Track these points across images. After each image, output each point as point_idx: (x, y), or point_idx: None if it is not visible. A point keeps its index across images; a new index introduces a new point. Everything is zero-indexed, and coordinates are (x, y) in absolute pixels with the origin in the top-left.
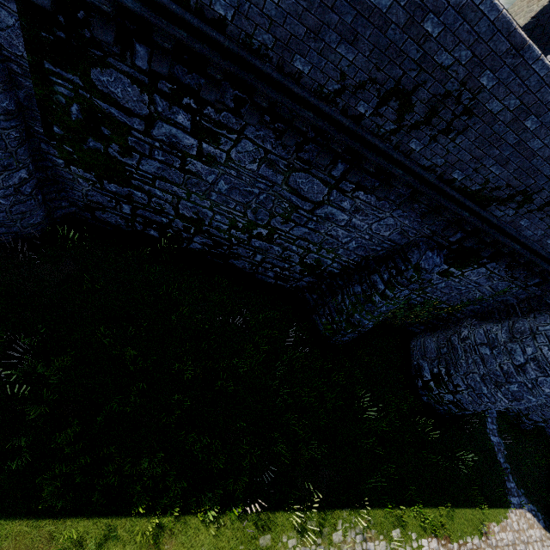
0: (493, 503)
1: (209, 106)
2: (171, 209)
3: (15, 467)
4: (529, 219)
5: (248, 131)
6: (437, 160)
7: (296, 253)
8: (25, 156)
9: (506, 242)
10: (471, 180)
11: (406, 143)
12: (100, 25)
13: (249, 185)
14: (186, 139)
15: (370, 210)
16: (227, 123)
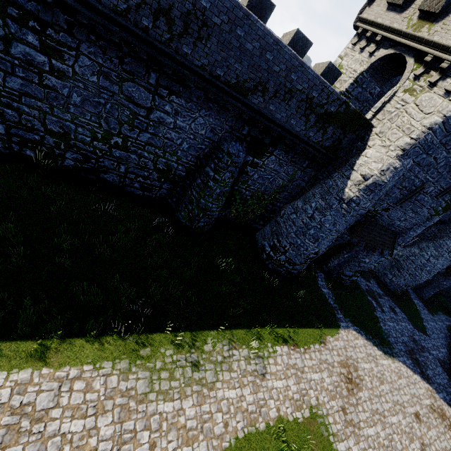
0: (328, 325)
1: (49, 28)
2: (40, 125)
3: None
4: (273, 104)
5: (83, 49)
6: (204, 61)
7: (149, 160)
8: None
9: (271, 126)
10: (229, 76)
11: (181, 48)
12: None
13: (96, 96)
14: (38, 57)
15: (185, 111)
16: (66, 42)
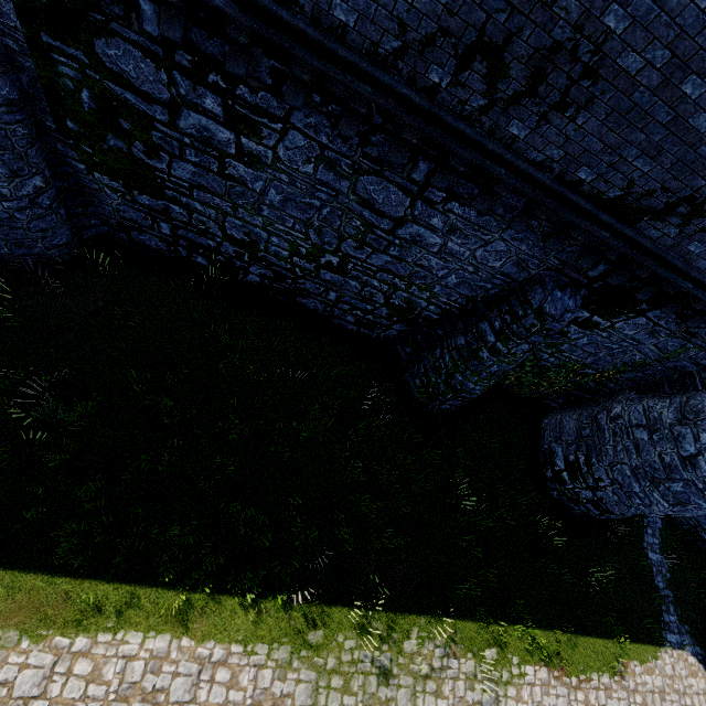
0: (639, 637)
1: (241, 84)
2: (217, 228)
3: (32, 517)
4: (703, 242)
5: (295, 119)
6: (553, 151)
7: (380, 291)
8: (38, 159)
9: (670, 278)
10: (606, 182)
11: (505, 126)
12: None
13: (307, 194)
14: (220, 132)
15: (471, 229)
16: (267, 107)
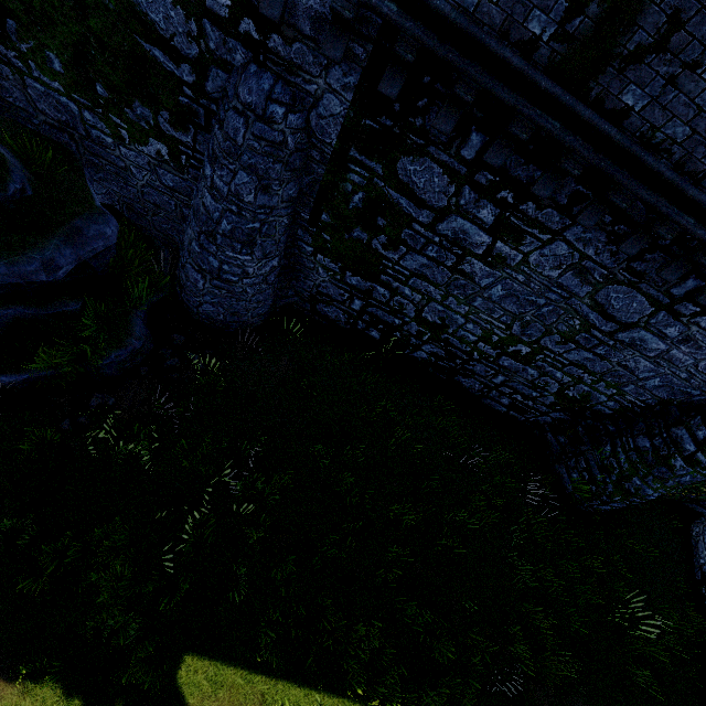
0: None
1: (531, 201)
2: (412, 310)
3: (232, 599)
4: None
5: (570, 232)
6: None
7: (558, 382)
8: (283, 244)
9: None
10: None
11: None
12: (443, 114)
13: (535, 293)
14: (477, 236)
15: None
16: (545, 221)
